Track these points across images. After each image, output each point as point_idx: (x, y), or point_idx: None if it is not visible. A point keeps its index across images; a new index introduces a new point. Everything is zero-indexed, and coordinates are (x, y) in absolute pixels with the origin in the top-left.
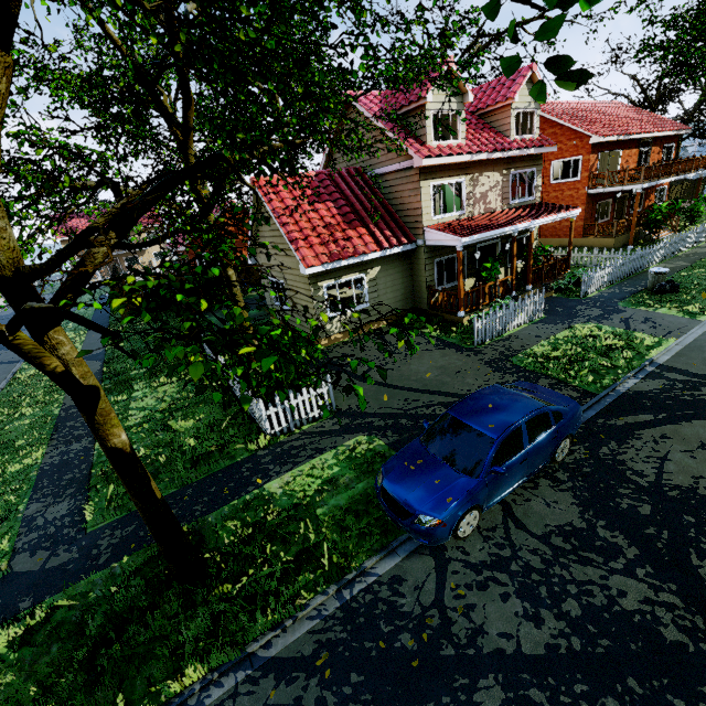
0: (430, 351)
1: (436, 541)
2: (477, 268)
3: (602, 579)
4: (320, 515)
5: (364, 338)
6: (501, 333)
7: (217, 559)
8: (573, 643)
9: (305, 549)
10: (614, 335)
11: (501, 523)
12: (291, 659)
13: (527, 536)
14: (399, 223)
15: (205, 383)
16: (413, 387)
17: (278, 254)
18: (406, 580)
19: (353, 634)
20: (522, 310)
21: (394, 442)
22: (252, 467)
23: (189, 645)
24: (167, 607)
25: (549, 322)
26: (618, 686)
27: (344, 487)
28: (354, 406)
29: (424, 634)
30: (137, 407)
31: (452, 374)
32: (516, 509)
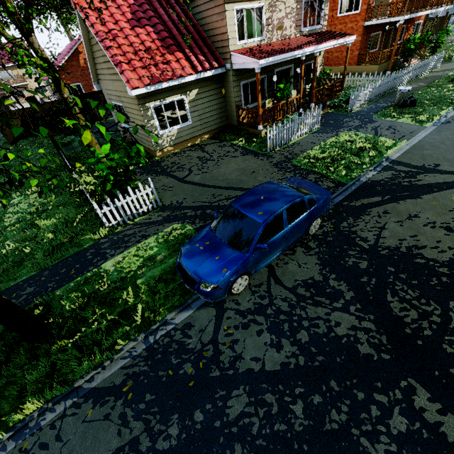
0: (236, 157)
1: (216, 298)
2: (274, 89)
3: (326, 315)
4: (139, 284)
5: (12, 130)
6: (288, 142)
7: (60, 322)
8: (299, 361)
9: (124, 310)
10: (366, 140)
11: (265, 281)
12: (106, 388)
13: (282, 289)
14: (211, 48)
15: (66, 190)
16: (219, 185)
17: (112, 79)
18: (194, 326)
19: (152, 367)
20: (304, 123)
21: (199, 227)
22: (94, 252)
23: (32, 386)
24: (16, 361)
25: (323, 132)
26: (323, 387)
27: (158, 262)
28: (175, 202)
29: (200, 363)
30: (13, 211)
31: (249, 174)
32: (278, 270)
